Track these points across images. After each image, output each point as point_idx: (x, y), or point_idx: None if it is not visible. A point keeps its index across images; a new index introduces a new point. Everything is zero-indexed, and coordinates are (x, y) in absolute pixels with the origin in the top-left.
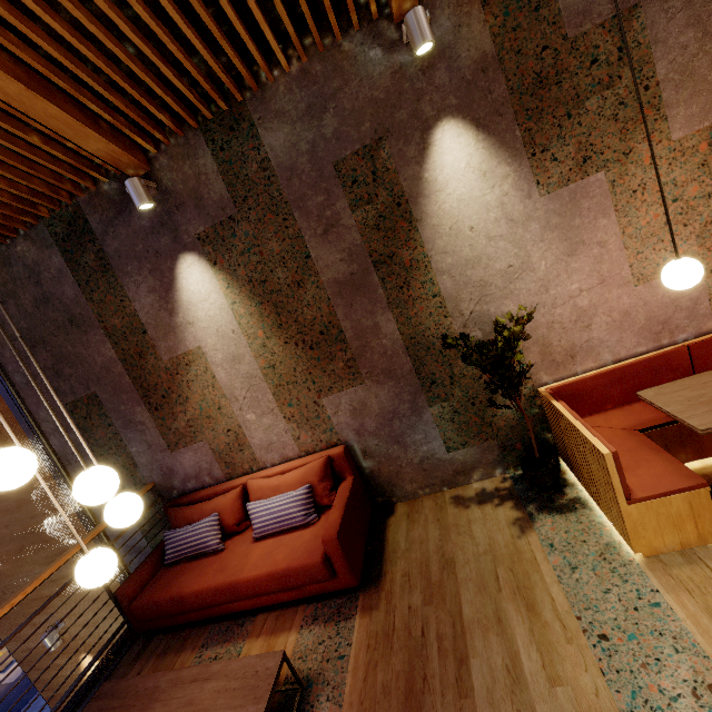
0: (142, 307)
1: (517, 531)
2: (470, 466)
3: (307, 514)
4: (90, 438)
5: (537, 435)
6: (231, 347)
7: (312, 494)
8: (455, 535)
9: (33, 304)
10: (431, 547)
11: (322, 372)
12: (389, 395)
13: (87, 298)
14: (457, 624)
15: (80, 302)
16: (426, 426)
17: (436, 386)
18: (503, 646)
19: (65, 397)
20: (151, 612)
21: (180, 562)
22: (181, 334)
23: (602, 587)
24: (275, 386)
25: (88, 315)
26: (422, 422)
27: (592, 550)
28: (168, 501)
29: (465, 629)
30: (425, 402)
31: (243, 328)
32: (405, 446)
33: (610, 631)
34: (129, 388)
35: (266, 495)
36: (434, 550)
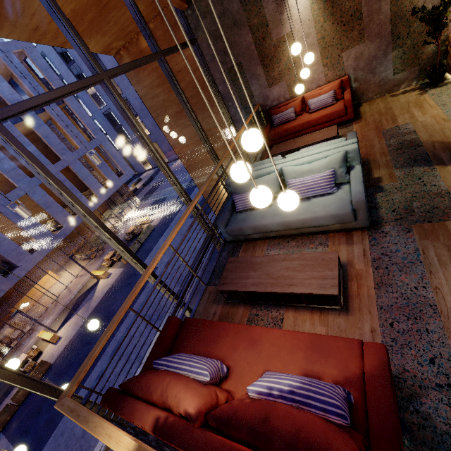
0: (268, 11)
1: (419, 95)
2: (401, 82)
3: (333, 101)
4: (235, 85)
5: (439, 62)
6: (306, 29)
7: (335, 94)
8: (391, 103)
9: (218, 16)
10: (381, 108)
11: (346, 38)
12: (375, 47)
13: (243, 10)
14: (393, 116)
15: (240, 12)
16: (387, 63)
17: (399, 40)
18: (409, 115)
19: (227, 65)
20: (276, 136)
21: (279, 125)
22: (284, 25)
23: (448, 97)
24: (322, 49)
25: (242, 19)
26: (386, 60)
27: (449, 91)
28: (266, 110)
29: (395, 116)
30: (391, 49)
31: (314, 18)
32: (374, 74)
33: (447, 103)
34: (256, 58)
35: (314, 97)
36: (382, 108)
